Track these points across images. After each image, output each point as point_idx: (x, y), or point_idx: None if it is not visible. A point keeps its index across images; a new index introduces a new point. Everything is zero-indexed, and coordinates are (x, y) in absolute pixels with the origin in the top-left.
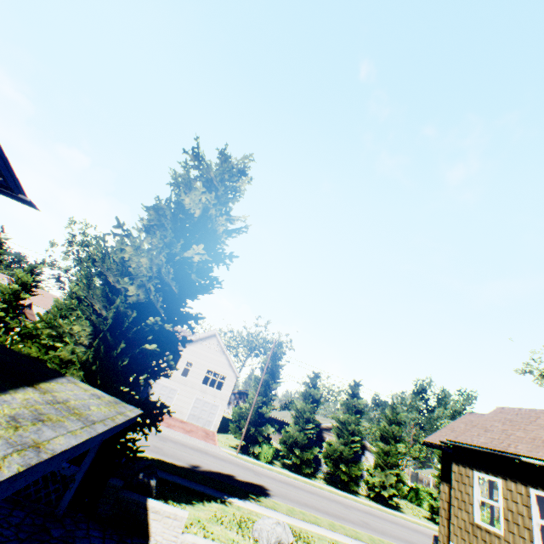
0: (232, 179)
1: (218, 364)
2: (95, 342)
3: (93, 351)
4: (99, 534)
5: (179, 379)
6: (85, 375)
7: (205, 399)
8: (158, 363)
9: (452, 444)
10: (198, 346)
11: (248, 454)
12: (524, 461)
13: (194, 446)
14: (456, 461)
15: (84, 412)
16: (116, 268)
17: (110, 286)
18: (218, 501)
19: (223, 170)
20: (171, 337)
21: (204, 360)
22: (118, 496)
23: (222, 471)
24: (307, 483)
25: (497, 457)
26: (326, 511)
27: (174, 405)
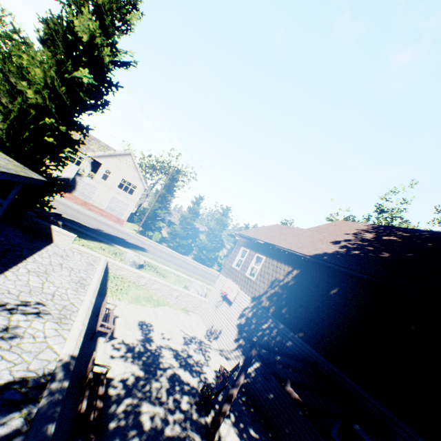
0: (122, 11)
1: (131, 176)
2: (5, 127)
3: (5, 133)
4: (21, 233)
5: (100, 181)
6: (4, 150)
7: (119, 198)
8: (57, 153)
9: (238, 235)
10: (116, 160)
11: (146, 236)
12: (258, 242)
13: (104, 223)
14: (238, 243)
15: None
16: (17, 72)
17: (14, 86)
18: (107, 244)
19: None
20: (69, 139)
21: (120, 172)
22: (33, 220)
23: (119, 236)
24: (178, 255)
25: (253, 241)
26: (180, 266)
27: (96, 199)
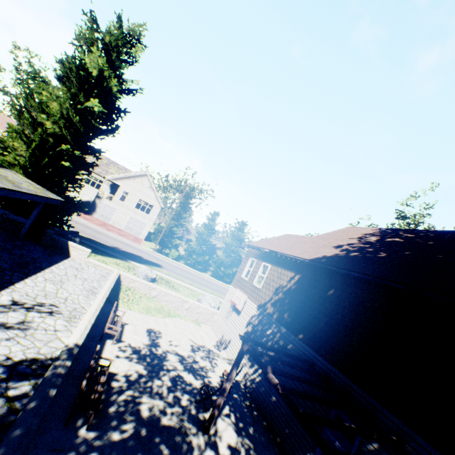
0: (127, 46)
1: (148, 196)
2: (28, 155)
3: (28, 160)
4: (42, 249)
5: (118, 202)
6: (28, 176)
7: (137, 218)
8: (73, 175)
9: (247, 246)
10: (133, 181)
11: (163, 254)
12: (264, 250)
13: (122, 241)
14: (247, 254)
15: (17, 184)
16: (38, 107)
17: (36, 119)
18: (122, 260)
19: (118, 37)
20: (84, 162)
21: (137, 192)
22: (52, 237)
23: (135, 253)
24: (195, 272)
25: (260, 251)
26: (196, 281)
27: (114, 219)
